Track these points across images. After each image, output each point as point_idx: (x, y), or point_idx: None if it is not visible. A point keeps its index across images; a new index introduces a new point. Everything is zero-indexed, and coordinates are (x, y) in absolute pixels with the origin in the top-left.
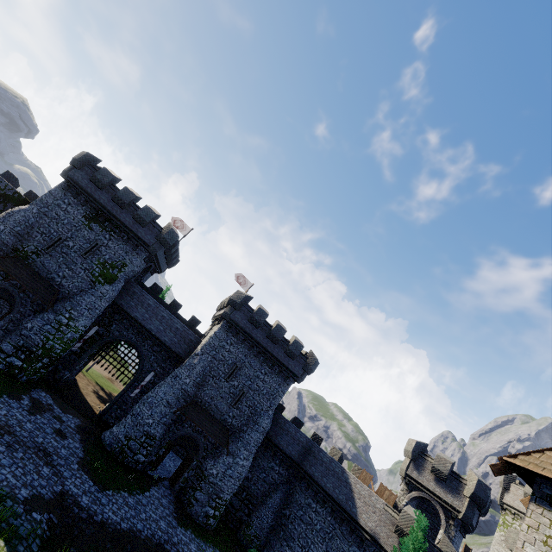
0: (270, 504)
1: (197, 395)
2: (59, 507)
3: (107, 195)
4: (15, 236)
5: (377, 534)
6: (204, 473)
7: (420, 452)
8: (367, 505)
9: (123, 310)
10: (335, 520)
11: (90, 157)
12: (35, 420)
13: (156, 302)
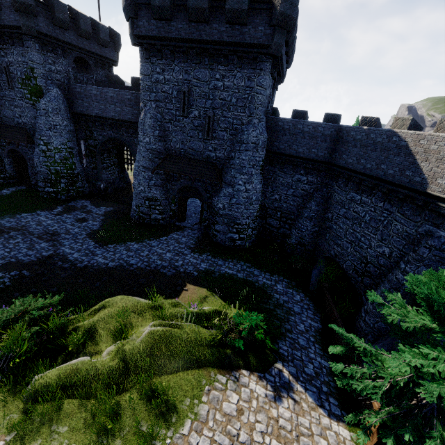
0: (306, 214)
1: (168, 148)
2: (40, 265)
3: None
4: None
5: None
6: (215, 210)
7: None
8: None
9: (85, 115)
10: (389, 204)
11: None
12: (60, 218)
13: (97, 88)
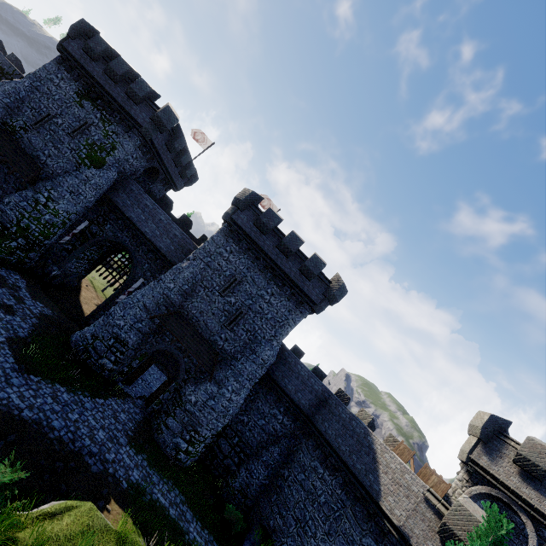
0: (265, 458)
1: (183, 306)
2: None
3: (100, 68)
4: (5, 109)
5: (408, 529)
6: (182, 399)
7: (496, 431)
8: (397, 485)
9: (118, 208)
10: (346, 495)
11: (85, 25)
12: None
13: (154, 203)
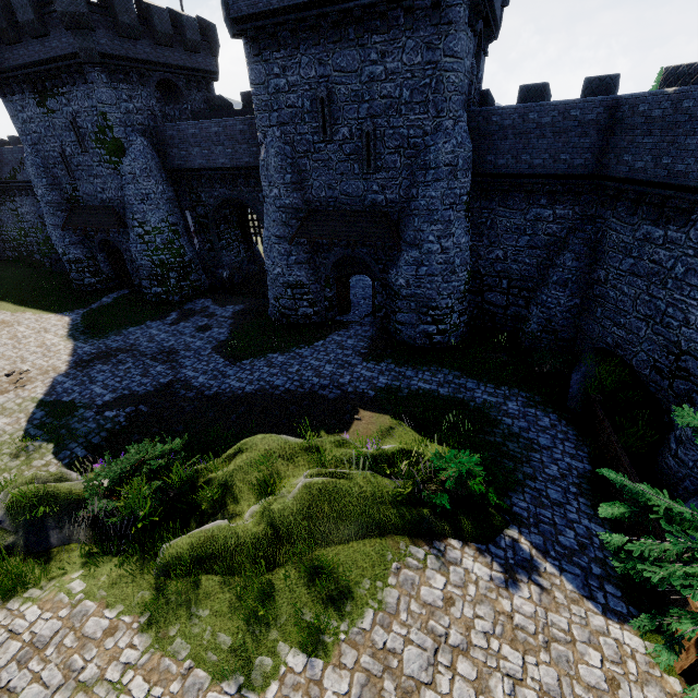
0: (555, 278)
1: (308, 201)
2: (159, 396)
3: (3, 47)
4: (54, 190)
5: None
6: (394, 290)
7: None
8: None
9: (186, 170)
10: None
11: None
12: (176, 328)
13: (194, 123)
